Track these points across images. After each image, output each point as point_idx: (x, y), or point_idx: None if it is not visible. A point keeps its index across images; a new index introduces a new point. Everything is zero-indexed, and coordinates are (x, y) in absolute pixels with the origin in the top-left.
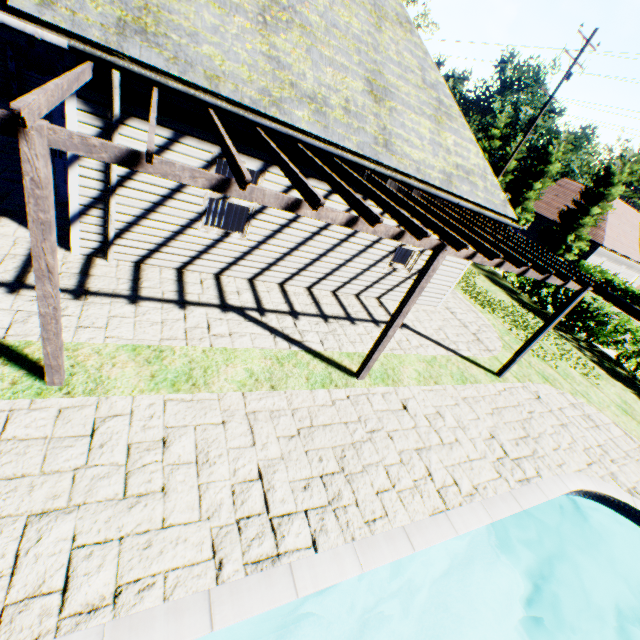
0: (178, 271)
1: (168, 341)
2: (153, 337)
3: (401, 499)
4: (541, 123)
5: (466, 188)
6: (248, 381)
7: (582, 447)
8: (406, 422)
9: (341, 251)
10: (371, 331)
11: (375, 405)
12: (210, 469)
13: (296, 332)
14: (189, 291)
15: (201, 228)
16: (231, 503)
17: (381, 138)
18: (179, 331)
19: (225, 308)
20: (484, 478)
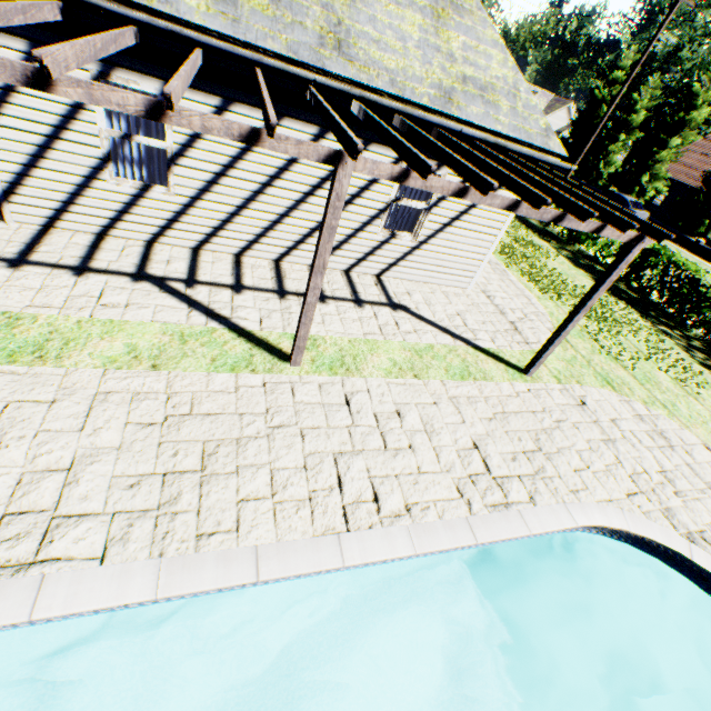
0: (98, 237)
1: (35, 309)
2: (17, 303)
3: (276, 512)
4: (688, 54)
5: (478, 110)
6: (122, 358)
7: (630, 471)
8: (340, 419)
9: (309, 210)
10: (345, 312)
11: (301, 396)
12: (1, 453)
13: (228, 308)
14: (100, 258)
15: (111, 180)
16: (6, 494)
17: (332, 38)
18: (57, 299)
19: (140, 277)
20: (433, 497)
